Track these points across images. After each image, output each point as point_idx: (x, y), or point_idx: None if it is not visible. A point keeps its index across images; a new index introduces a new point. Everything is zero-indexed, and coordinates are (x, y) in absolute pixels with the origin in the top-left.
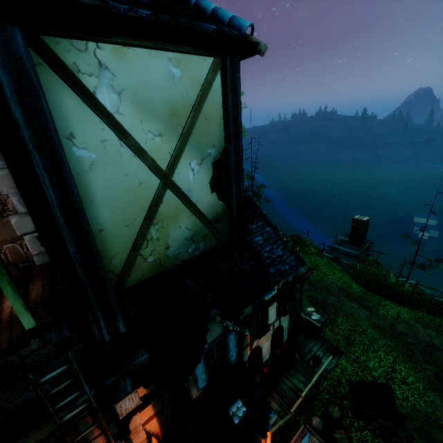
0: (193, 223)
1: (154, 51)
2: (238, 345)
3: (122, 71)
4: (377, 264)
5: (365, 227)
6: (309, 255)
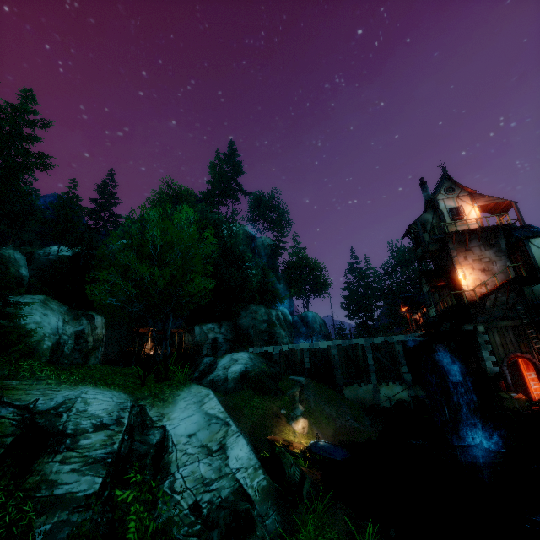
0: None
1: None
2: None
3: (538, 241)
4: None
5: None
6: None
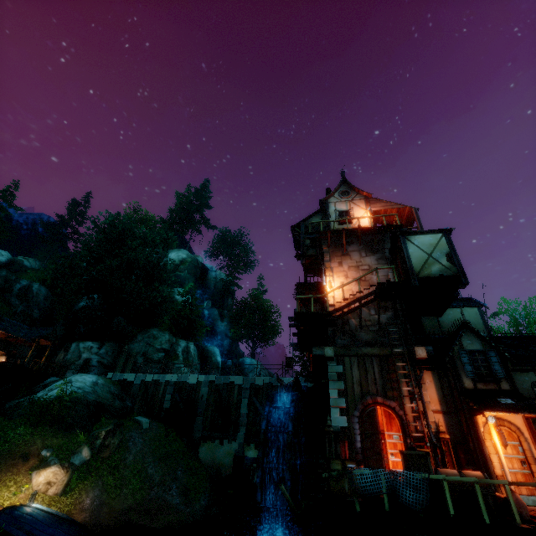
0: (440, 267)
1: (425, 236)
2: (505, 371)
3: (419, 240)
4: None
5: None
6: None
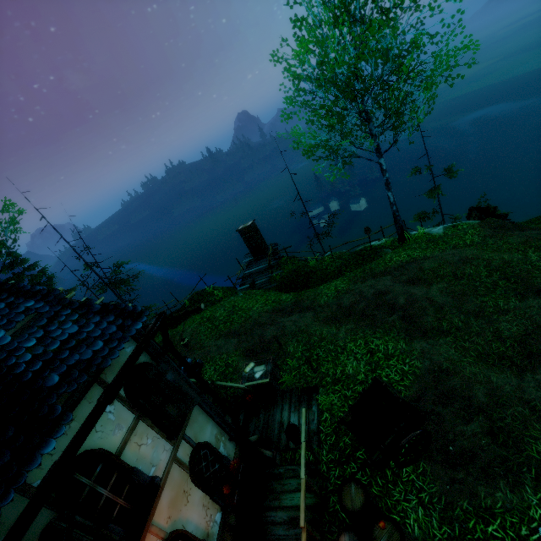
0: None
1: None
2: None
3: None
4: (292, 260)
5: (256, 232)
6: (220, 303)
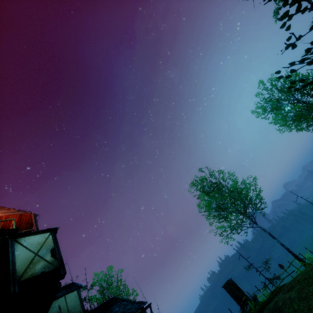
0: (44, 264)
1: (36, 236)
2: None
3: (29, 240)
4: (258, 302)
5: (233, 285)
6: None
